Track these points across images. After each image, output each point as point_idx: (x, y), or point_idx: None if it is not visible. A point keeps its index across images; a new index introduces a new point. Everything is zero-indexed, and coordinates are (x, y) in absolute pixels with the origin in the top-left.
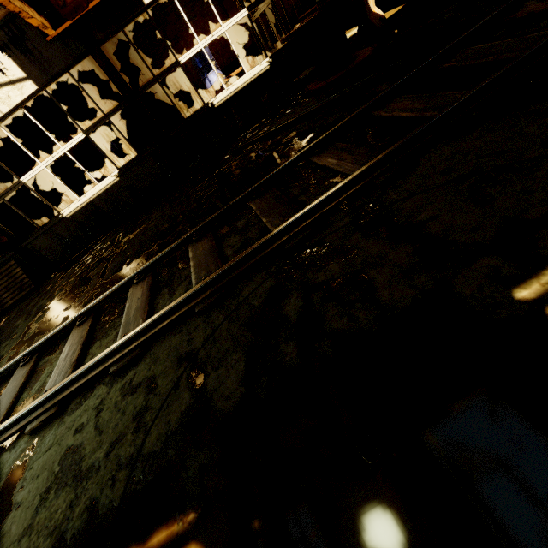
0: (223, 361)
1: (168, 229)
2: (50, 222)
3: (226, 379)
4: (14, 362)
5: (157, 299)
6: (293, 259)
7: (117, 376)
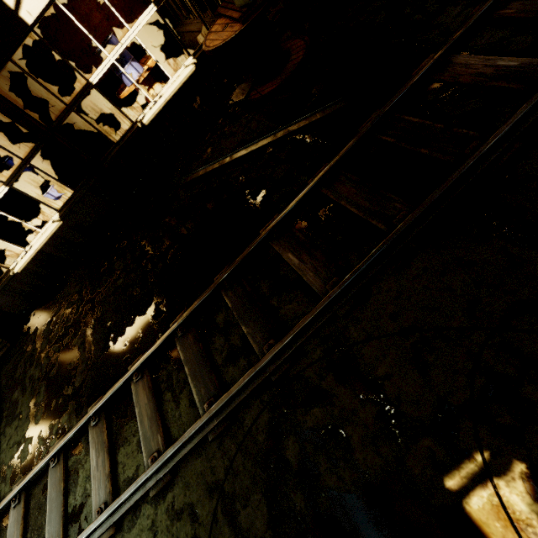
0: (248, 500)
1: (142, 297)
2: (3, 281)
3: (255, 520)
4: (43, 465)
5: (165, 406)
6: (281, 390)
7: (158, 496)
